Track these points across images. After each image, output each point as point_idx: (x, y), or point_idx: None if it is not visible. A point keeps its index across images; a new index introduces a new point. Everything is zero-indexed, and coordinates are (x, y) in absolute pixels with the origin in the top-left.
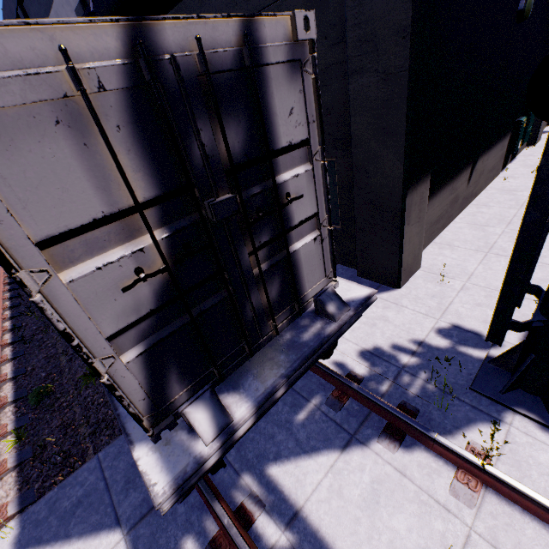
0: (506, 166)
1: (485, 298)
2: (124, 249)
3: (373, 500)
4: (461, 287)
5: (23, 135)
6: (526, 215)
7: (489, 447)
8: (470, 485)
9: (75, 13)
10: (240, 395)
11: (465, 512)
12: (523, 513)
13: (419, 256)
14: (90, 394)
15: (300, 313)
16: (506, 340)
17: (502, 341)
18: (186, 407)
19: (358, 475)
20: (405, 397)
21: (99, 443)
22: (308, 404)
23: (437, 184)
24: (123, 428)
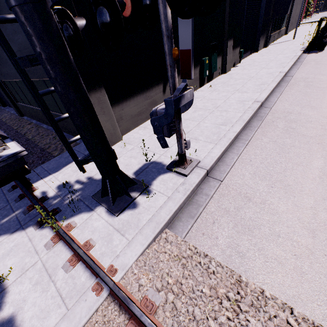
0: (204, 85)
1: (136, 154)
2: None
3: (7, 254)
4: (131, 149)
5: None
6: (38, 104)
7: (78, 222)
8: (53, 240)
9: None
10: None
11: (44, 252)
12: (68, 248)
13: (117, 133)
14: None
15: None
16: (127, 173)
17: (82, 171)
18: None
19: (10, 244)
20: (61, 205)
21: None
22: (13, 214)
23: (128, 94)
24: None
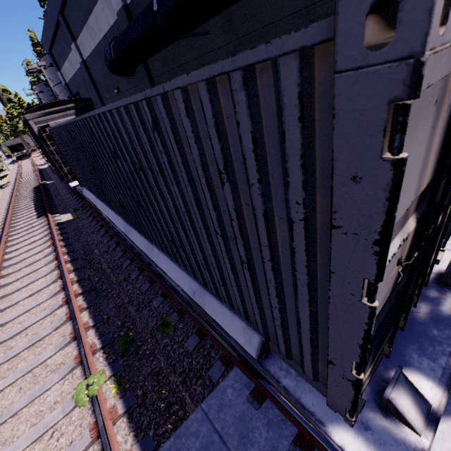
0: None
1: None
2: (399, 238)
3: None
4: None
5: (421, 118)
6: None
7: None
8: None
9: (117, 15)
10: (417, 375)
11: None
12: None
13: None
14: (168, 343)
15: (426, 284)
16: None
17: None
18: (390, 393)
19: None
20: None
21: (194, 393)
22: None
23: None
24: (300, 404)
